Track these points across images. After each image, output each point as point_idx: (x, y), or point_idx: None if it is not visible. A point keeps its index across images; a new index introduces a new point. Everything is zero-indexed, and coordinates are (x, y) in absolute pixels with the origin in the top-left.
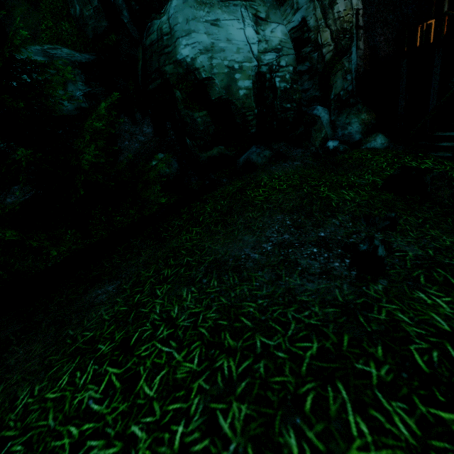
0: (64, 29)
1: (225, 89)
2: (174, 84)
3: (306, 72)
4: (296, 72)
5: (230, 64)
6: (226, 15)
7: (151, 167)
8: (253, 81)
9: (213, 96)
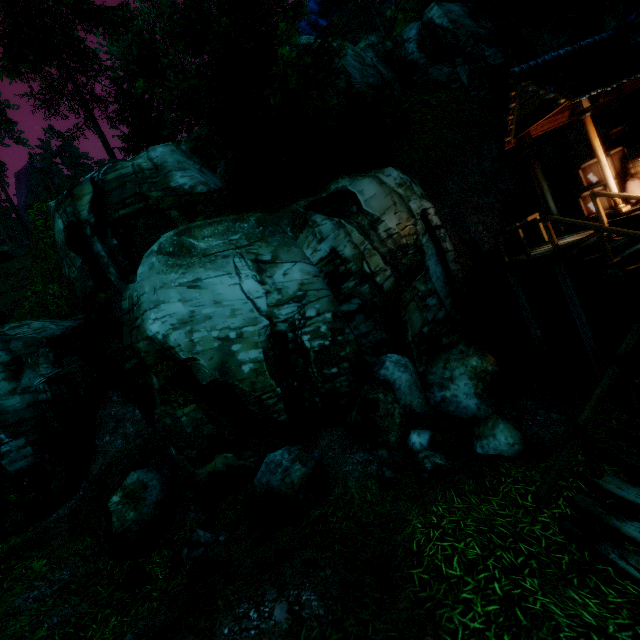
0: (52, 292)
1: (219, 369)
2: (152, 364)
3: (357, 311)
4: (338, 317)
5: (222, 334)
6: (211, 272)
7: (106, 508)
8: (265, 349)
9: (203, 380)
